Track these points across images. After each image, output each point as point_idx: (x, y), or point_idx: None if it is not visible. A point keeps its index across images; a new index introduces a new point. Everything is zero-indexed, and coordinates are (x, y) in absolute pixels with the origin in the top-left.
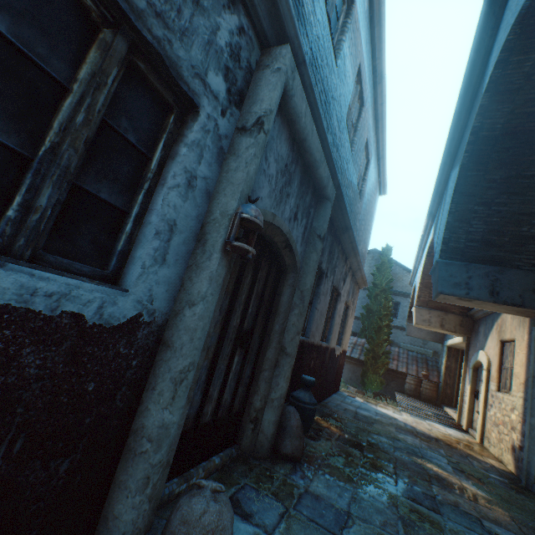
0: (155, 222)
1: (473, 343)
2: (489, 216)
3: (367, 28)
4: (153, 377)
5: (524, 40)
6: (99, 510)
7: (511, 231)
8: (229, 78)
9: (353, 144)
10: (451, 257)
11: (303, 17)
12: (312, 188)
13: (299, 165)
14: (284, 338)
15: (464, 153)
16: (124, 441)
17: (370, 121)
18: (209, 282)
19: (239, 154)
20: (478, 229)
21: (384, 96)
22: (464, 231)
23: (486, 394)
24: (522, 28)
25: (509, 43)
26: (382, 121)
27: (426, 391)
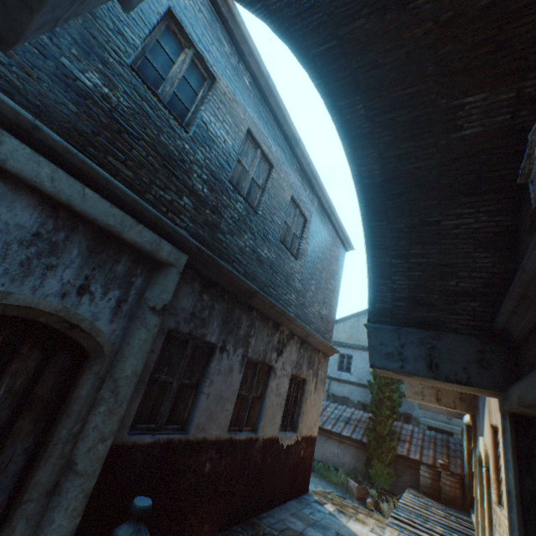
0: None
1: (477, 424)
2: (410, 269)
3: (257, 99)
4: None
5: (333, 83)
6: None
7: (438, 286)
8: None
9: (260, 203)
10: (380, 320)
11: (84, 89)
12: (132, 254)
13: (83, 231)
14: (77, 448)
15: (358, 203)
16: None
17: (296, 181)
18: None
19: None
20: (402, 285)
21: (307, 157)
22: (388, 289)
23: (490, 507)
24: (318, 72)
25: (321, 88)
26: (316, 180)
27: (446, 488)
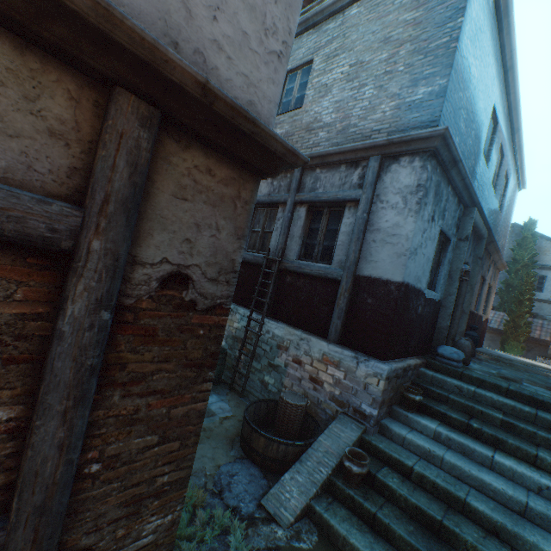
0: (442, 275)
1: None
2: None
3: (506, 118)
4: (440, 315)
5: None
6: (431, 345)
7: None
8: (456, 226)
9: (495, 186)
10: None
11: (475, 175)
12: (476, 237)
13: (472, 234)
14: (463, 306)
15: None
16: (434, 330)
17: (509, 157)
18: (455, 289)
19: (460, 248)
20: None
21: (520, 137)
22: None
23: None
24: None
25: None
26: (519, 149)
27: None
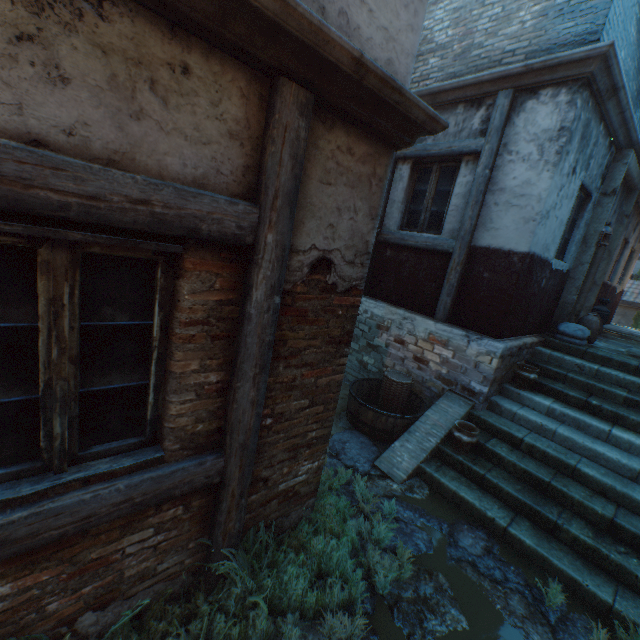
0: (575, 241)
1: None
2: None
3: None
4: (566, 288)
5: None
6: (550, 322)
7: None
8: (602, 177)
9: None
10: None
11: (639, 102)
12: (626, 189)
13: (622, 185)
14: (595, 277)
15: None
16: (557, 306)
17: None
18: (589, 257)
19: (602, 206)
20: None
21: None
22: None
23: None
24: None
25: None
26: None
27: None
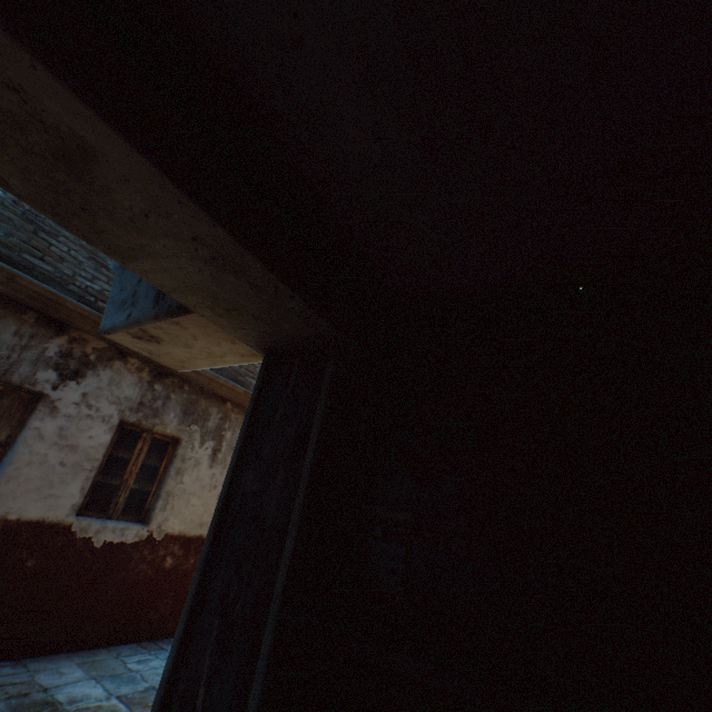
0: None
1: None
2: None
3: None
4: None
5: None
6: None
7: None
8: None
9: None
10: None
11: None
12: None
13: None
14: None
15: None
16: None
17: None
18: None
19: None
20: None
21: None
22: None
23: None
24: None
25: None
26: None
27: None
